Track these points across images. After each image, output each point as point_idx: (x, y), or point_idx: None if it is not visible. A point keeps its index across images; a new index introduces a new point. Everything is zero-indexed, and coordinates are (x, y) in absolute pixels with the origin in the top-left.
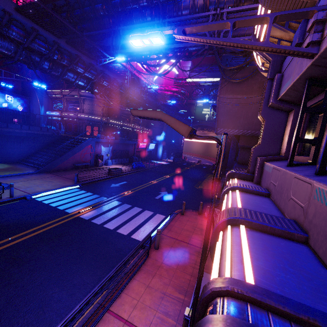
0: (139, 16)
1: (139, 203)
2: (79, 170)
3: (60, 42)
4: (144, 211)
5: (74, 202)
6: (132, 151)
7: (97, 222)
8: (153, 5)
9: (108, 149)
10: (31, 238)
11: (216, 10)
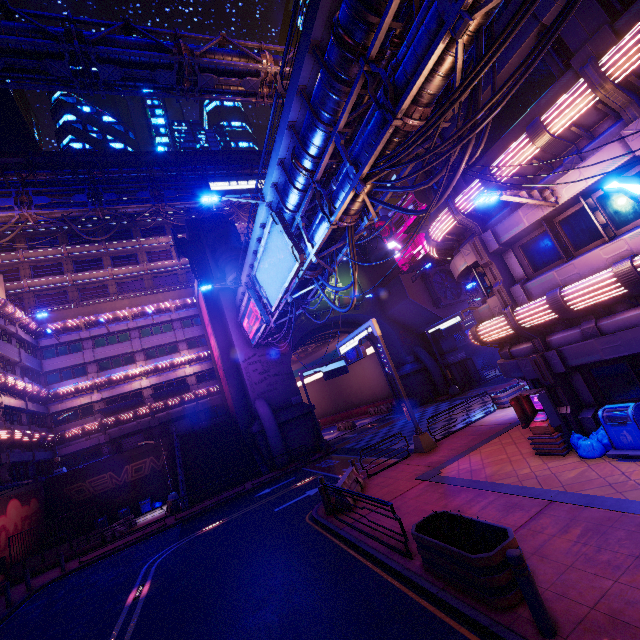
0: None
1: None
2: None
3: None
4: None
5: None
6: None
7: None
8: None
9: None
10: None
11: None
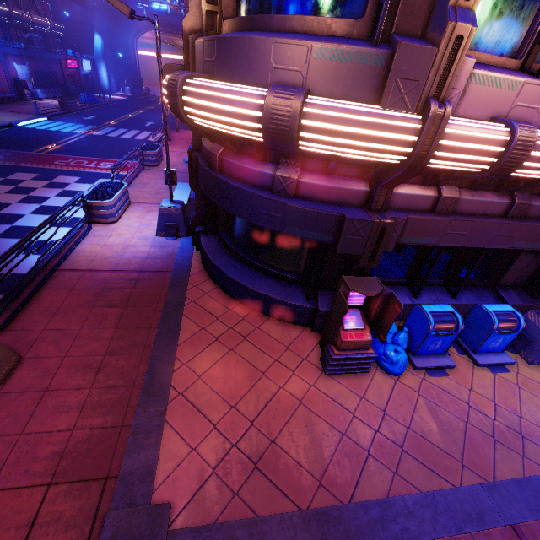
0: None
1: (133, 128)
2: (9, 105)
3: None
4: (144, 132)
5: (69, 128)
6: (60, 75)
7: (113, 136)
8: None
9: (24, 69)
10: (77, 141)
11: None
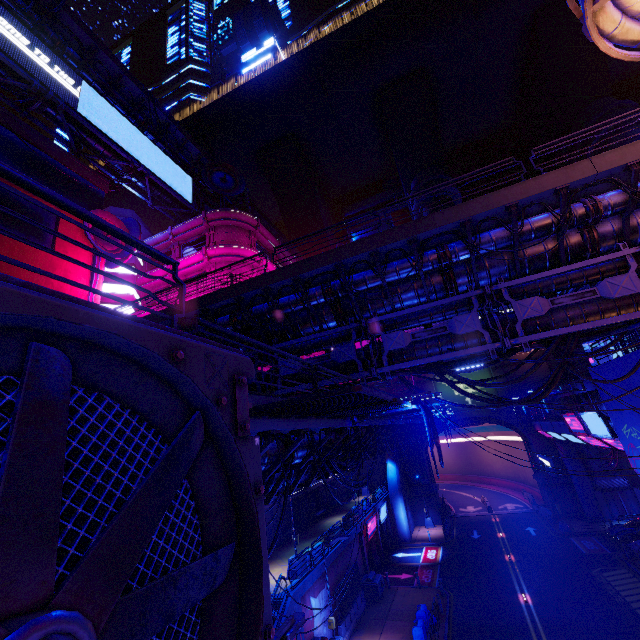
0: (413, 288)
1: None
2: None
3: (308, 425)
4: None
5: None
6: (359, 556)
7: None
8: (451, 266)
9: (322, 597)
10: None
11: (639, 246)
